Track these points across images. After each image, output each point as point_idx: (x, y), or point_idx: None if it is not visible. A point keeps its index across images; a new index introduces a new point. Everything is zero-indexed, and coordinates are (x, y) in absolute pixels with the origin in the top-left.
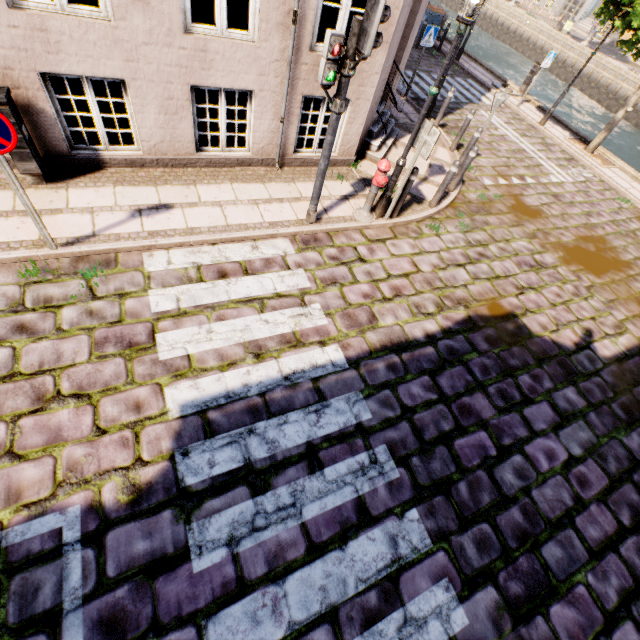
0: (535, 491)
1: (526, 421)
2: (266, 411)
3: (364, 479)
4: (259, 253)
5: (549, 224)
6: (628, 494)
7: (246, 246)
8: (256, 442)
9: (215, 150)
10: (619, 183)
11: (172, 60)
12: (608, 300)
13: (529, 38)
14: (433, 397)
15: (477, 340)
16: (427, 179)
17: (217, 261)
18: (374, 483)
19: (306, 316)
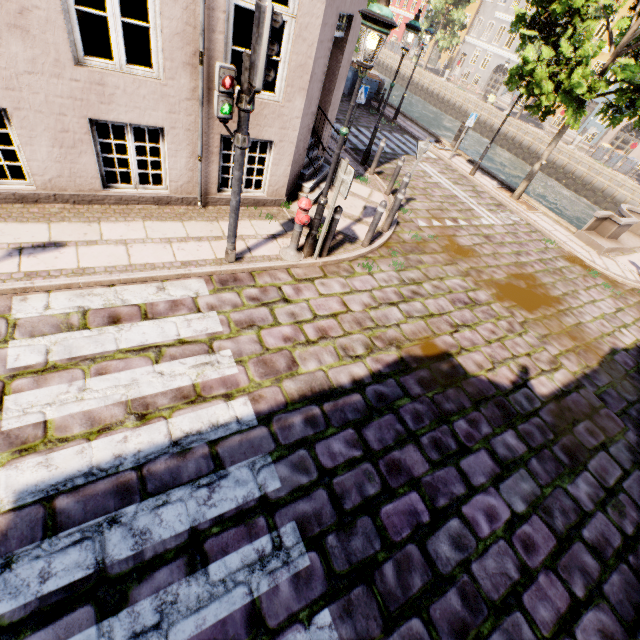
0: (475, 564)
1: (463, 475)
2: (140, 490)
3: (262, 574)
4: (165, 295)
5: (482, 263)
6: (578, 555)
7: (151, 287)
8: (118, 536)
9: (127, 187)
10: (543, 226)
11: (63, 91)
12: (541, 335)
13: (461, 107)
14: (357, 454)
15: (409, 383)
16: (361, 220)
17: (110, 304)
18: (275, 578)
19: (212, 365)
